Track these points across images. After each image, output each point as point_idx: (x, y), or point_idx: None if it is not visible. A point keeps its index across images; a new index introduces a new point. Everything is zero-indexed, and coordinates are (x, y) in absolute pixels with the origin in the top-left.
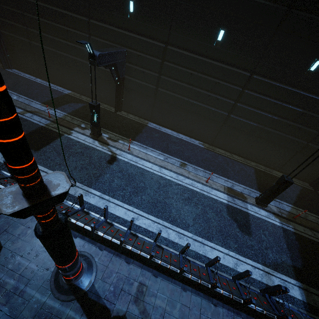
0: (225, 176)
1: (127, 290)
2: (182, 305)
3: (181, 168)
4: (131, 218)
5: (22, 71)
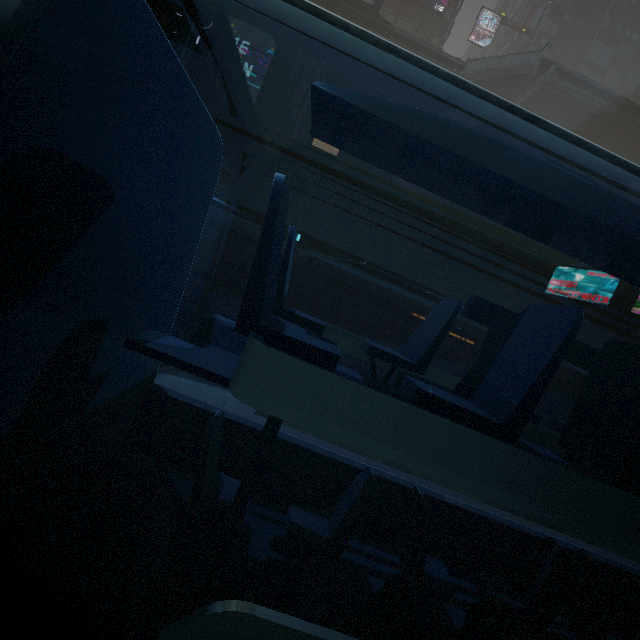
0: None
1: None
2: None
3: None
4: None
5: None
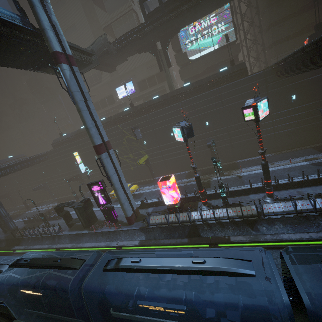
0: (298, 157)
1: (294, 194)
2: (319, 189)
3: (272, 165)
4: (272, 184)
5: (159, 176)
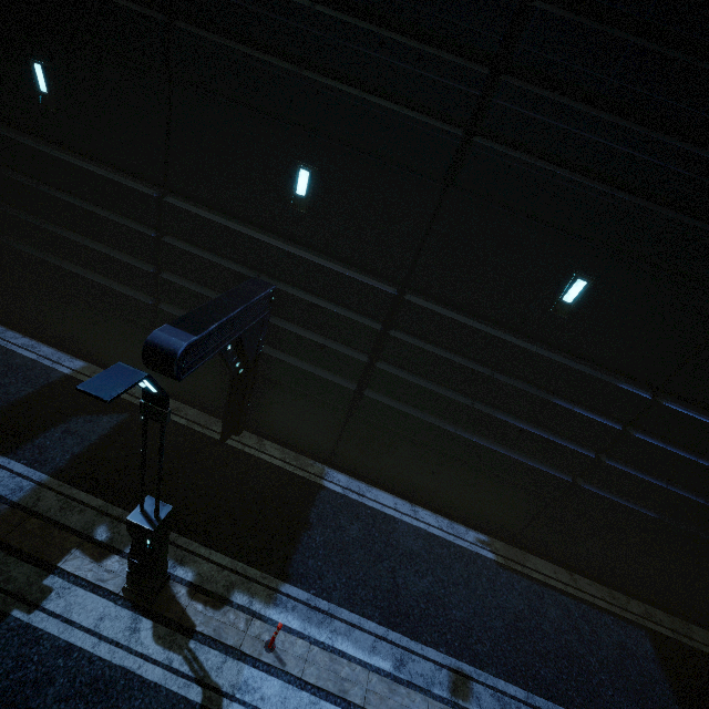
0: None
1: None
2: None
3: (458, 707)
4: None
5: None
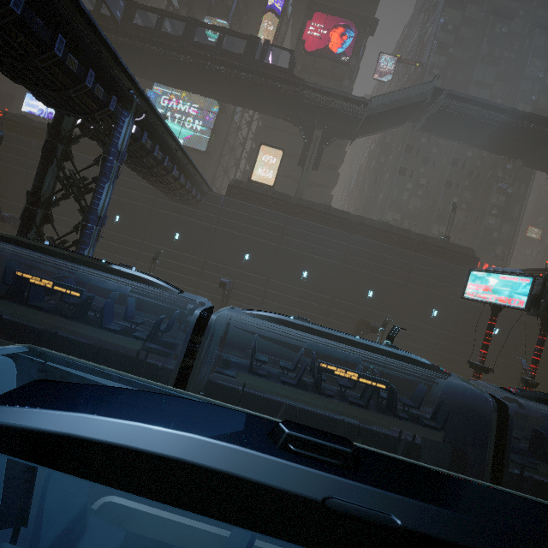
0: None
1: None
2: None
3: None
4: None
5: None
